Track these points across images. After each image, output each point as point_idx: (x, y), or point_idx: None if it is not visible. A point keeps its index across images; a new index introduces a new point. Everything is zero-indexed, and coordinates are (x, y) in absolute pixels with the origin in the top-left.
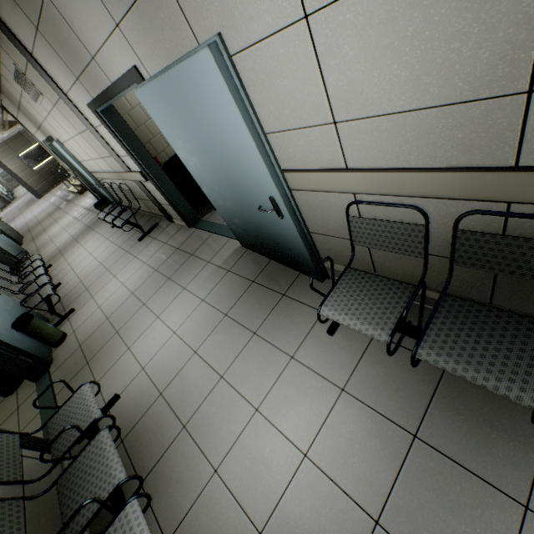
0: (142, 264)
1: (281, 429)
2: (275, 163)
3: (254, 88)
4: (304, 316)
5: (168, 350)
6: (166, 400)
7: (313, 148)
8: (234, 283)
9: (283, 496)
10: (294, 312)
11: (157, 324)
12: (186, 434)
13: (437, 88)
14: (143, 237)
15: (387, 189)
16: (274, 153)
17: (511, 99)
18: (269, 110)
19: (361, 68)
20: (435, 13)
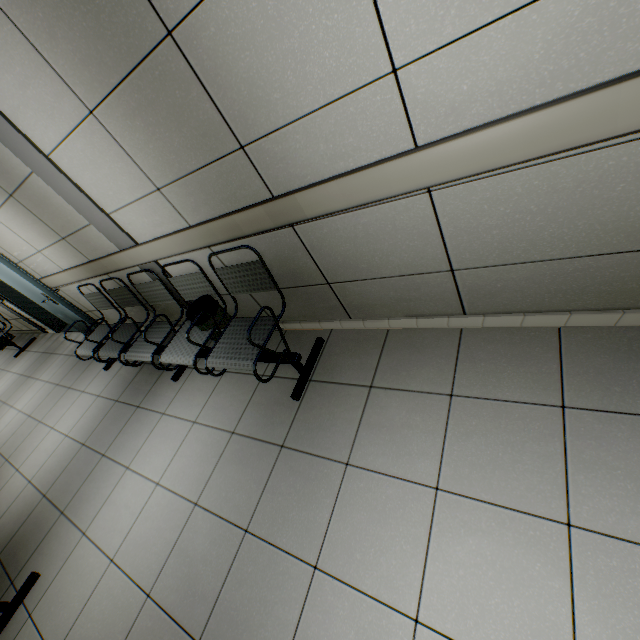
0: (12, 375)
1: (61, 430)
2: (29, 274)
3: (2, 239)
4: (100, 366)
5: (12, 424)
6: (0, 453)
7: (46, 263)
8: (72, 362)
9: (48, 459)
10: (96, 366)
11: (10, 411)
12: (7, 463)
13: (48, 238)
14: (20, 353)
15: (78, 278)
16: (39, 268)
17: (64, 241)
18: (16, 248)
19: (24, 232)
20: (22, 218)
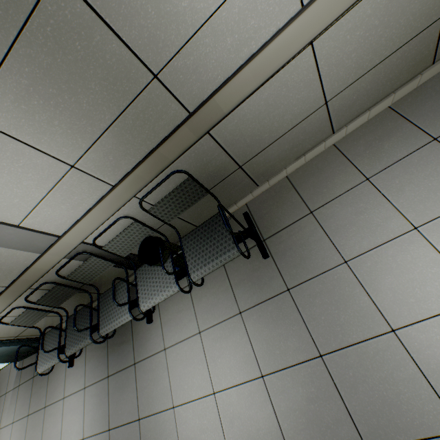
0: None
1: None
2: None
3: None
4: (61, 369)
5: None
6: None
7: None
8: (25, 389)
9: None
10: (57, 372)
11: None
12: None
13: None
14: None
15: None
16: None
17: None
18: None
19: None
20: None
